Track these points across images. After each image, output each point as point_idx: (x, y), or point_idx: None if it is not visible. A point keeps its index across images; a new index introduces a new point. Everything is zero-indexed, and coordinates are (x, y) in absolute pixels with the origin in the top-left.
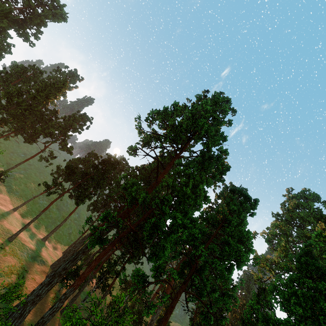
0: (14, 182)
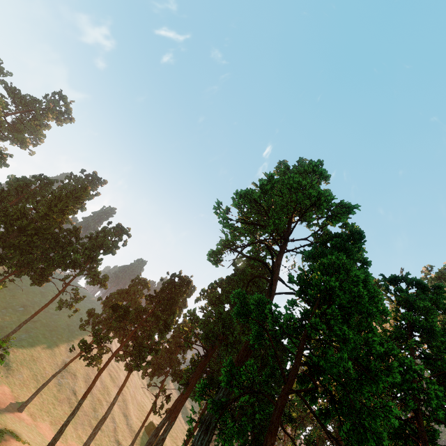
0: (13, 357)
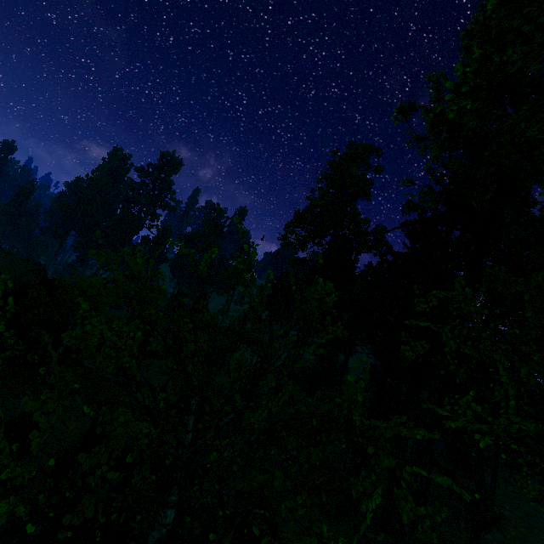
0: None
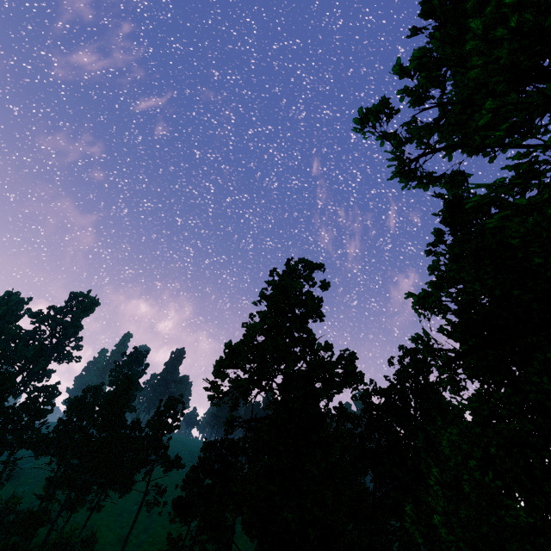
0: None
